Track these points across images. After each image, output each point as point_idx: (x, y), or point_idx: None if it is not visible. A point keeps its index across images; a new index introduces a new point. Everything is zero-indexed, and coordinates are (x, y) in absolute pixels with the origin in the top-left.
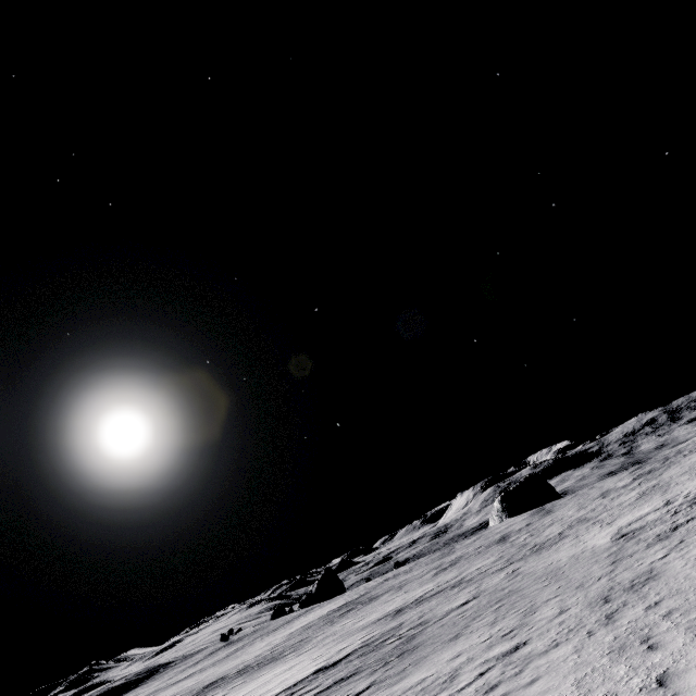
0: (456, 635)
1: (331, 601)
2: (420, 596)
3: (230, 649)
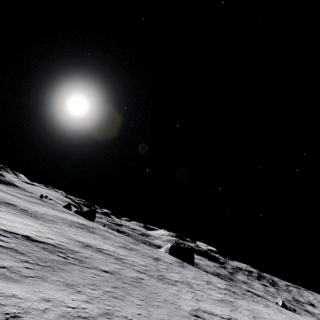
0: (73, 285)
1: (83, 219)
2: (103, 248)
3: (37, 201)
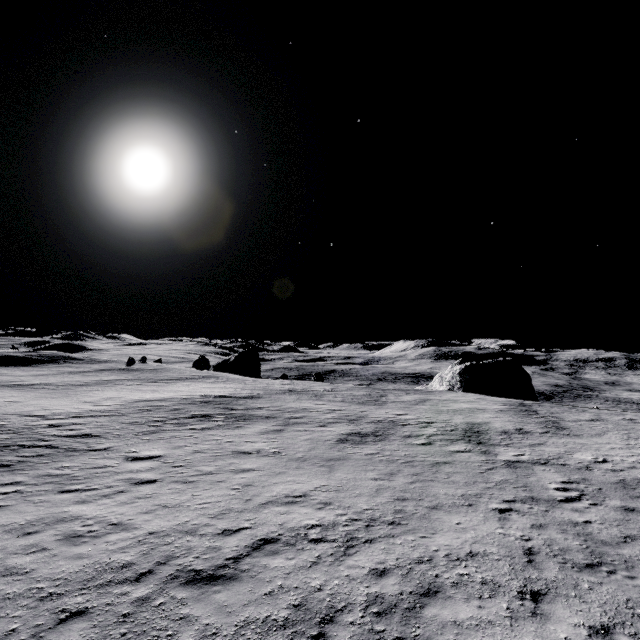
0: None
1: (227, 381)
2: (261, 542)
3: (109, 376)
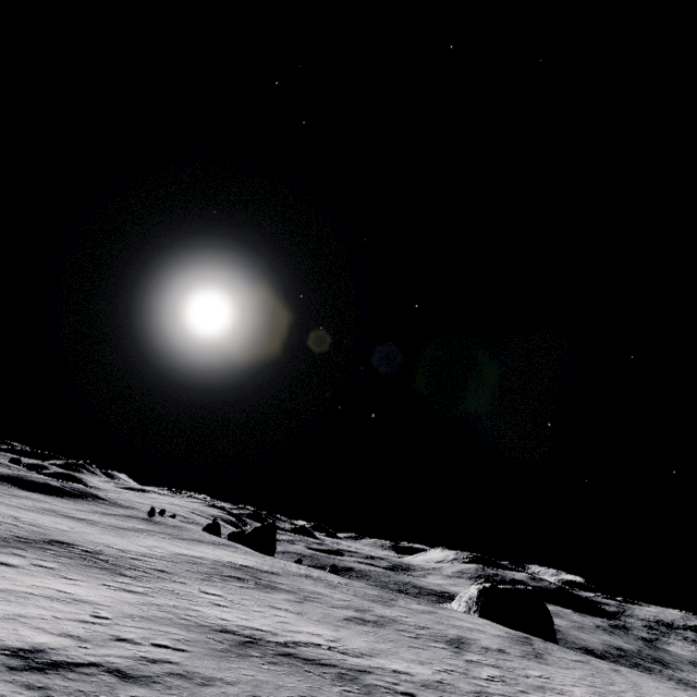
0: None
1: (247, 553)
2: (297, 641)
3: (139, 525)
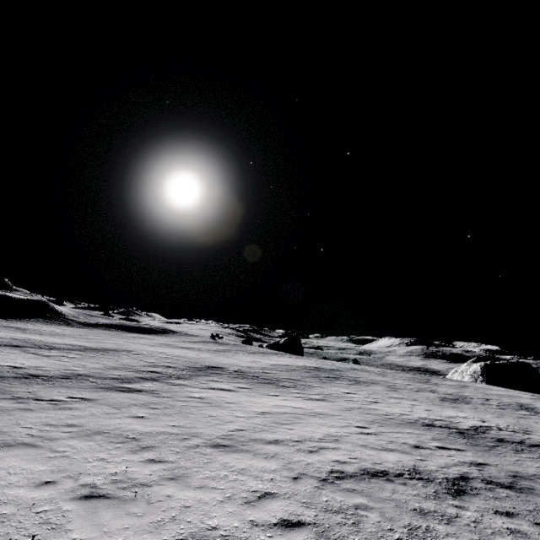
0: None
1: (299, 358)
2: (475, 426)
3: (218, 347)
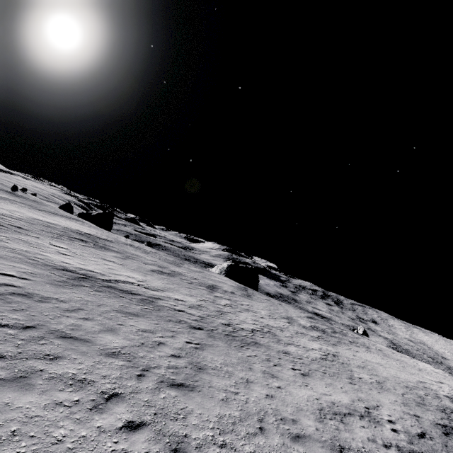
0: None
1: (91, 227)
2: (118, 280)
3: (2, 194)
